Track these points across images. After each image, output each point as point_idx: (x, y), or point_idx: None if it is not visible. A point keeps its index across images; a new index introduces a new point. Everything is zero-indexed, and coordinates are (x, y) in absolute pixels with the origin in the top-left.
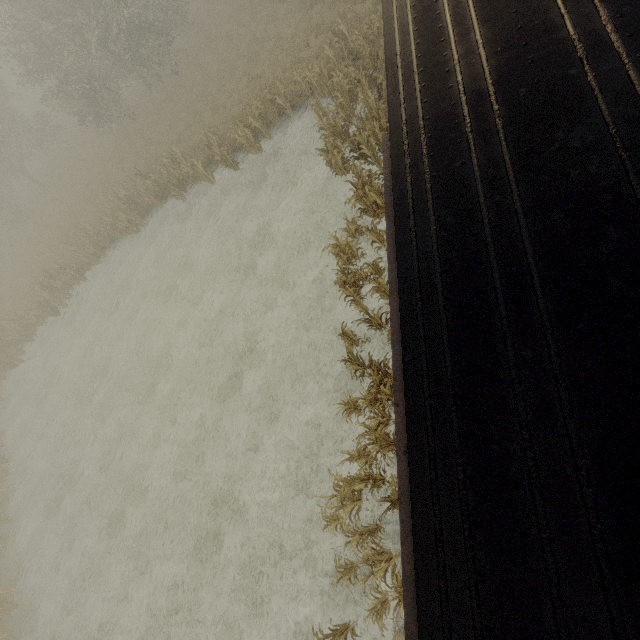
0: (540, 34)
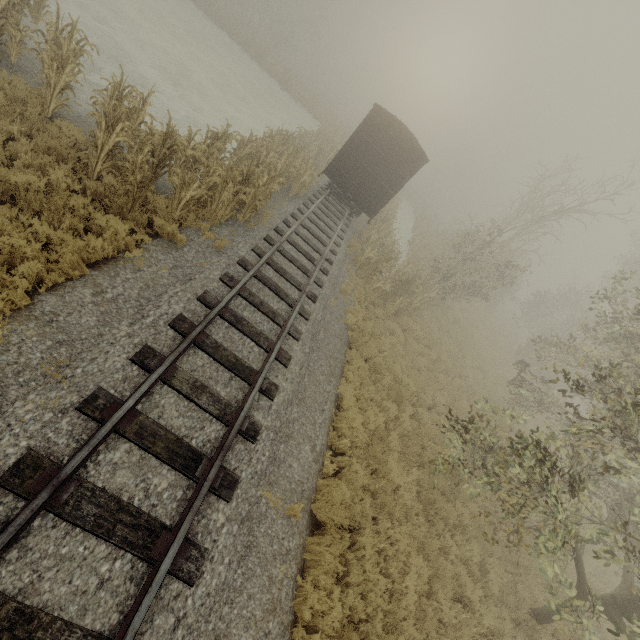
0: None
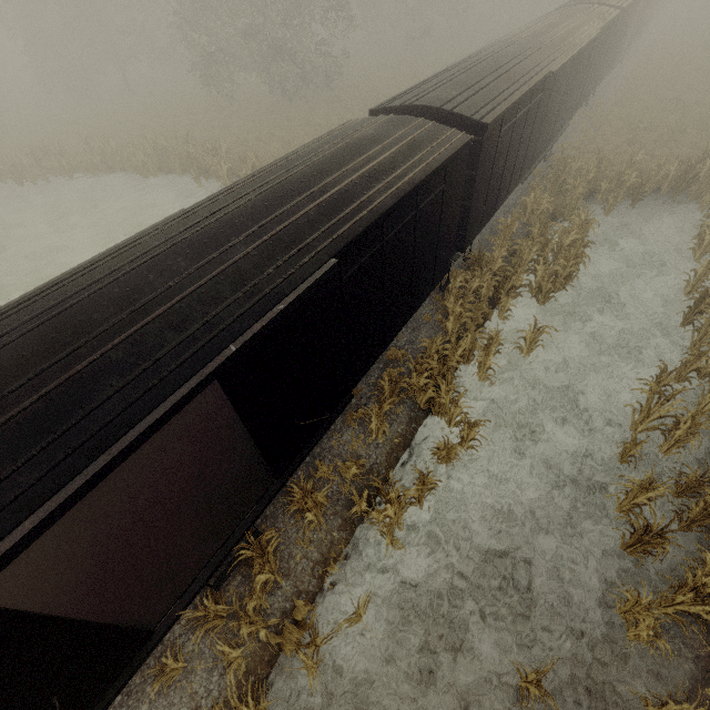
0: (261, 213)
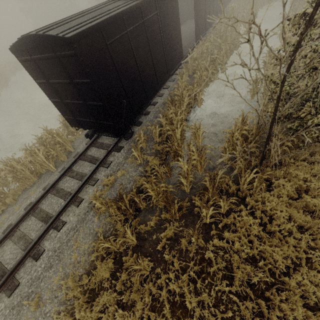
0: None
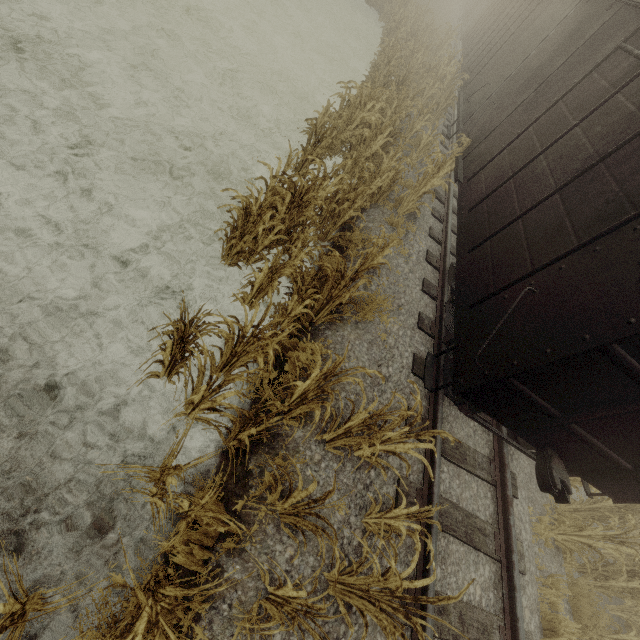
0: None
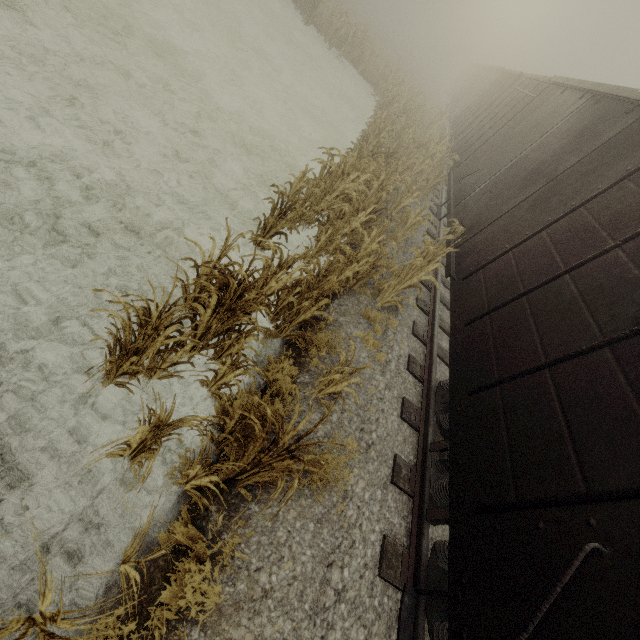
0: None
